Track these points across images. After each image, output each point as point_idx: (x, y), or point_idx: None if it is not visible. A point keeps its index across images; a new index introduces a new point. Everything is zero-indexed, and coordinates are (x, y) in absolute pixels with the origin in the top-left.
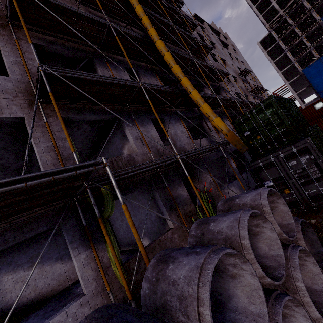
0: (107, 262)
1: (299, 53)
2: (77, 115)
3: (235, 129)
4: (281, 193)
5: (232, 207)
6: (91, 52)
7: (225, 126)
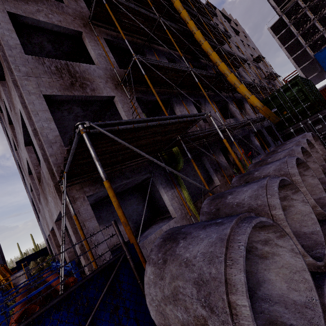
0: (184, 200)
1: (311, 37)
2: (144, 96)
3: None
4: None
5: None
6: (141, 44)
7: (260, 102)
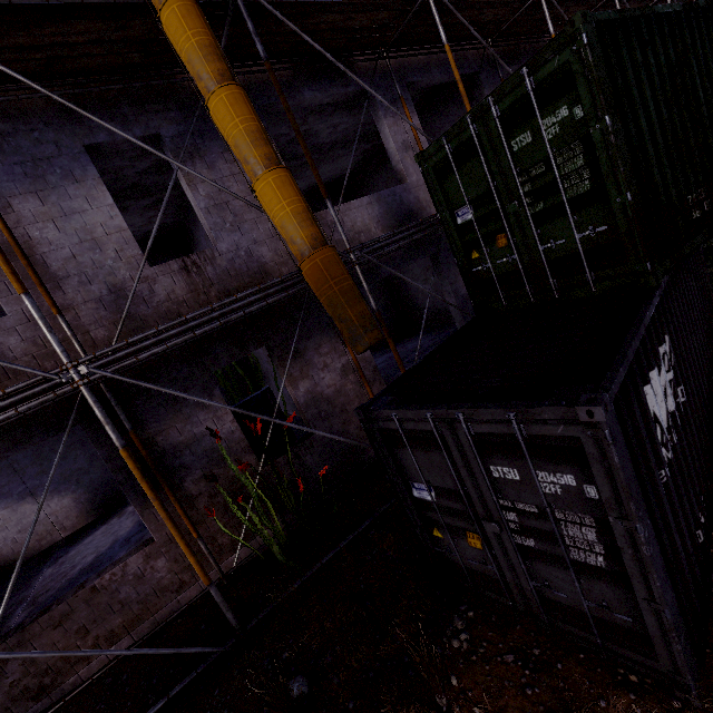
0: None
1: None
2: None
3: (429, 190)
4: (458, 535)
5: None
6: None
7: (298, 226)
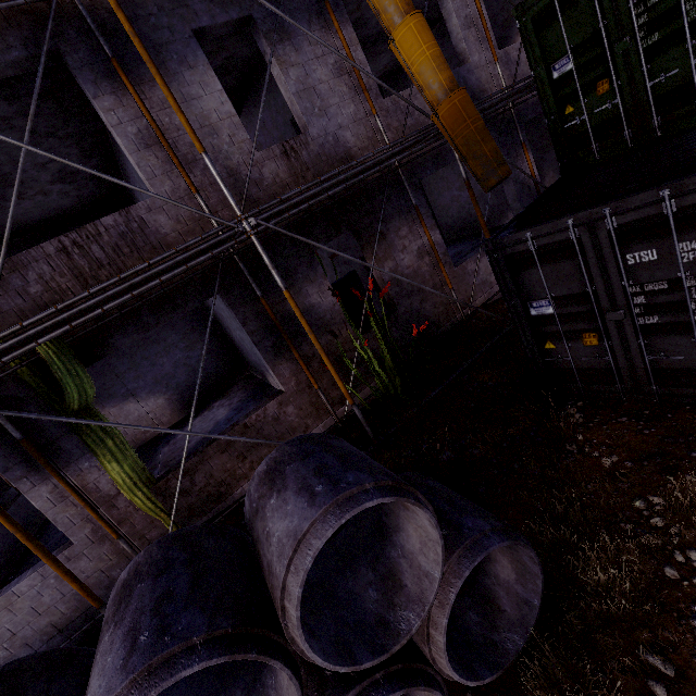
0: (111, 489)
1: None
2: None
3: (525, 46)
4: (572, 340)
5: (258, 516)
6: None
7: (437, 69)
